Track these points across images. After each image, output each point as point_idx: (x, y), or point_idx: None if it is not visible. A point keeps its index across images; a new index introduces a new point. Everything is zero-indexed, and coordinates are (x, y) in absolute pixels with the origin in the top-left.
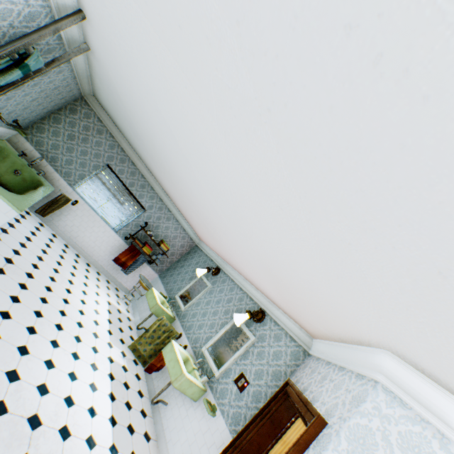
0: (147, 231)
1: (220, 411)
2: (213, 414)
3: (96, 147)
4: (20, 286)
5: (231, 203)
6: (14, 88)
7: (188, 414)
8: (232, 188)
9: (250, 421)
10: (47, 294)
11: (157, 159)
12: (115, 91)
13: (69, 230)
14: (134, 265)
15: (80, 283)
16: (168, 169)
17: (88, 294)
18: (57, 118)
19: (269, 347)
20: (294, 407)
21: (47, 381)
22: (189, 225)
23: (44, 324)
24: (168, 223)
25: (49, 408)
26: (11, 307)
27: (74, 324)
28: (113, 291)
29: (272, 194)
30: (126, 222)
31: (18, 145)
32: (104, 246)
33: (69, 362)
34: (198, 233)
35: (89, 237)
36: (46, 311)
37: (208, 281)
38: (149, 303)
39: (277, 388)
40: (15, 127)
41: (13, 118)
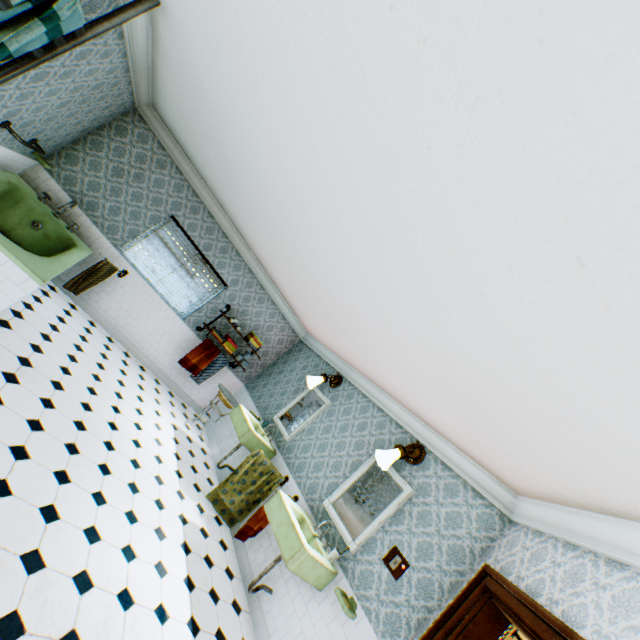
0: (231, 319)
1: (363, 609)
2: (353, 615)
3: (155, 188)
4: (43, 403)
5: (415, 265)
6: (33, 66)
7: (308, 611)
8: (433, 234)
9: (425, 637)
10: (85, 415)
11: (257, 203)
12: (197, 82)
13: (113, 315)
14: (210, 370)
15: (132, 397)
16: (276, 218)
17: (144, 414)
18: (96, 142)
19: (437, 506)
20: (502, 616)
21: (90, 565)
22: (290, 311)
23: (81, 466)
24: (260, 307)
25: (94, 617)
26: (29, 439)
27: (127, 463)
28: (179, 409)
29: (567, 232)
30: (198, 304)
31: (37, 183)
32: (166, 340)
33: (123, 528)
34: (307, 321)
35: (143, 326)
36: (84, 443)
37: (325, 395)
38: (236, 429)
39: (460, 576)
40: (33, 148)
41: (31, 135)
